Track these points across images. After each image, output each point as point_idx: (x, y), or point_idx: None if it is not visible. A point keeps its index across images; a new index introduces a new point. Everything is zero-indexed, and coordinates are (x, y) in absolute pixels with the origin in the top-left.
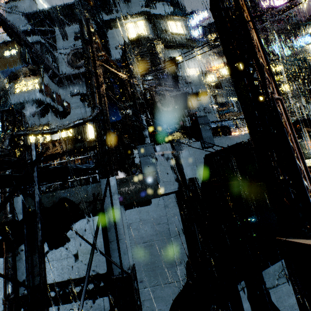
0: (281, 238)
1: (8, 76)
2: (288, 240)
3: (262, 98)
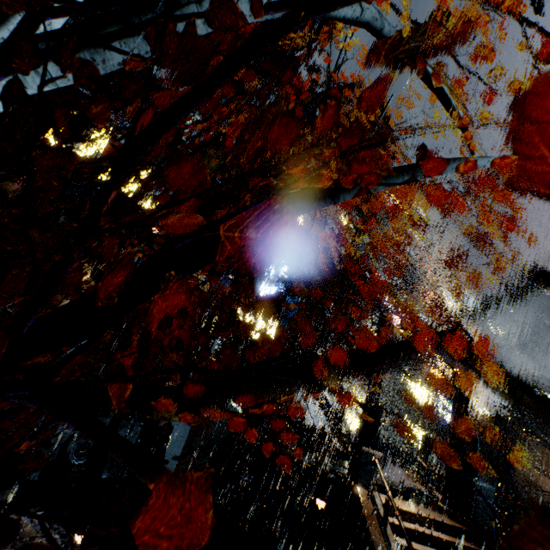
0: None
1: None
2: None
3: None
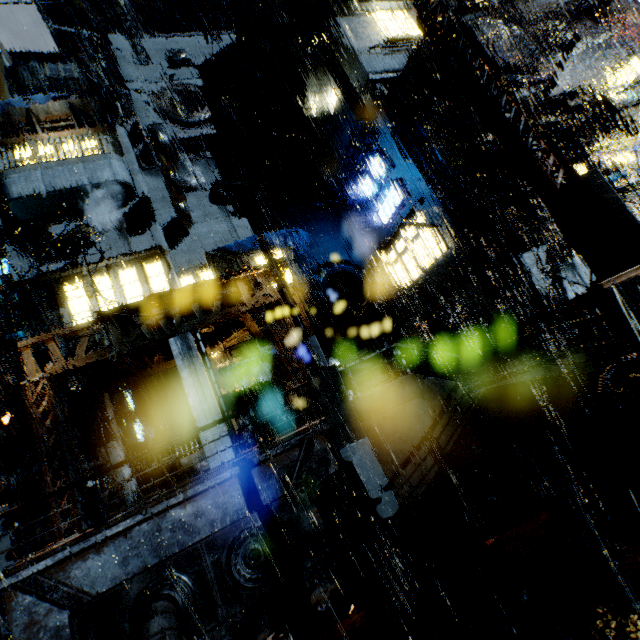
0: None
1: None
2: None
3: None
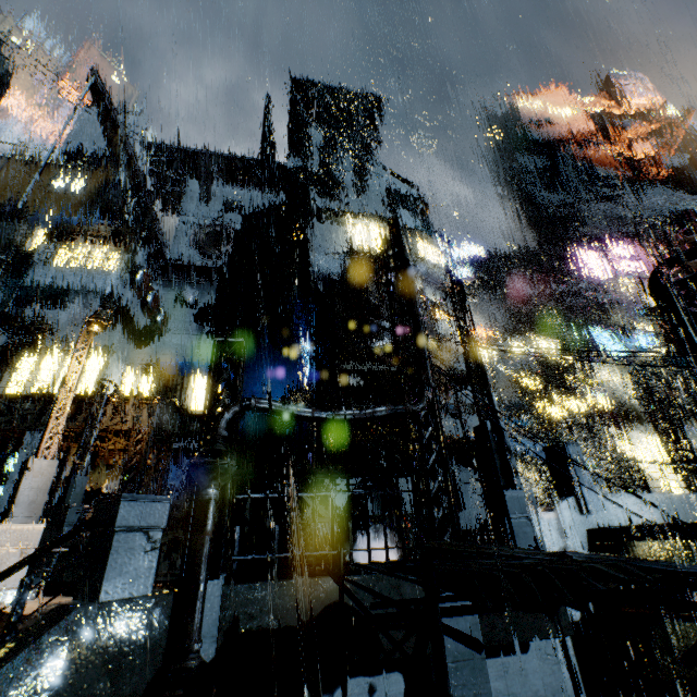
0: None
1: (54, 228)
2: None
3: (559, 409)
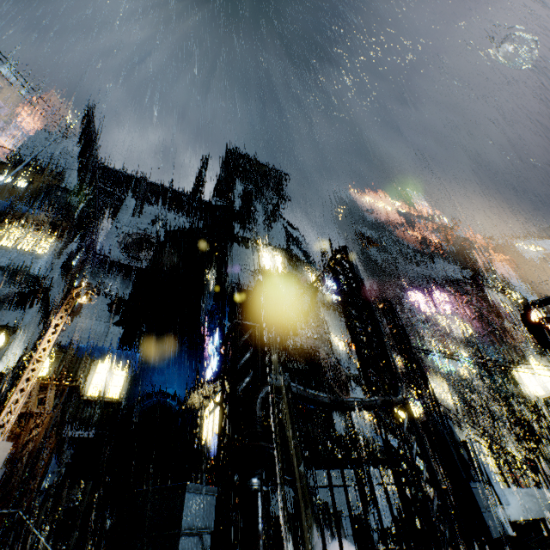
0: None
1: None
2: None
3: (402, 413)
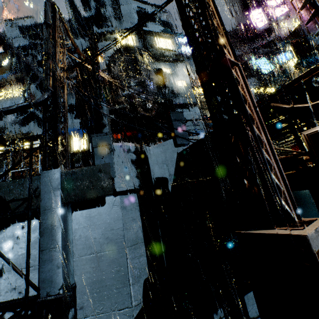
0: (239, 231)
1: None
2: (248, 233)
3: None
